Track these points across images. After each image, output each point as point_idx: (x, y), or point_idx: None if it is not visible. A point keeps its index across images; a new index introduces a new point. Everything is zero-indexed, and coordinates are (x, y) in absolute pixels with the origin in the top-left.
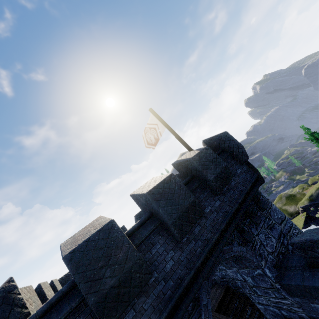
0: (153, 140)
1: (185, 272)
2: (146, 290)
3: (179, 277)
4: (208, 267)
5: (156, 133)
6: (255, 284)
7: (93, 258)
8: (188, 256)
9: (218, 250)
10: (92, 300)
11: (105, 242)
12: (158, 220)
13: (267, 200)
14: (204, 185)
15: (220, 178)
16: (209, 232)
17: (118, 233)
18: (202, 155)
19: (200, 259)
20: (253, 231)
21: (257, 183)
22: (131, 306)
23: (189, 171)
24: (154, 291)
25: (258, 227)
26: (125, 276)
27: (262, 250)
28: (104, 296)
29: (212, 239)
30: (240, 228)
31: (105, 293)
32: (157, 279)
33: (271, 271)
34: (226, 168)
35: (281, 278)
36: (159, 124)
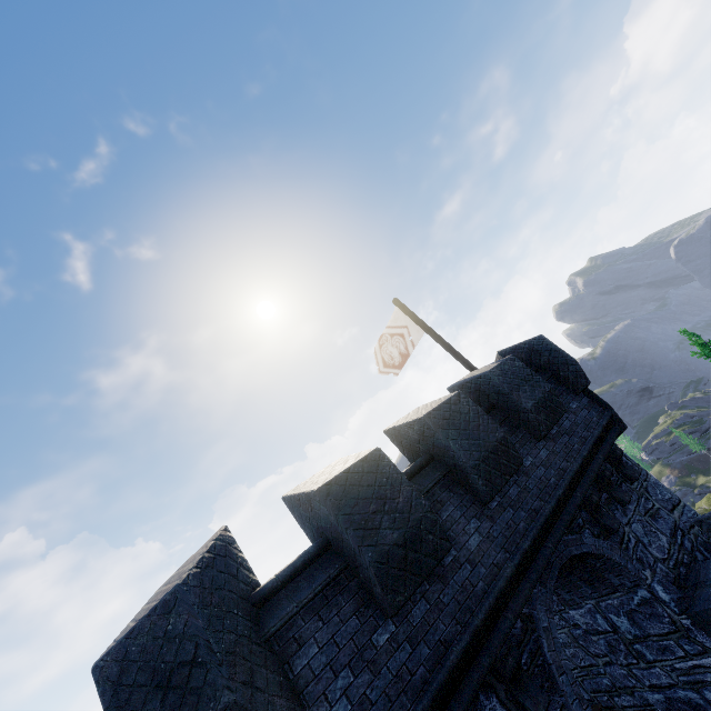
0: (397, 357)
1: (504, 557)
2: (441, 574)
3: (494, 563)
4: (544, 557)
5: (404, 344)
6: (639, 632)
7: (361, 498)
8: (504, 532)
9: (558, 533)
10: (370, 556)
11: (374, 478)
12: (445, 465)
13: (637, 465)
14: (515, 422)
15: (543, 408)
16: (536, 498)
17: (392, 468)
18: (506, 369)
19: (527, 539)
20: (618, 516)
21: (613, 429)
22: (421, 594)
23: (483, 397)
24: (456, 578)
25: (628, 510)
26: (412, 532)
27: (643, 553)
28: (385, 556)
29: (543, 511)
30: (593, 502)
31: (387, 551)
32: (458, 560)
33: (668, 590)
34: (552, 393)
35: (689, 604)
36: (411, 327)
